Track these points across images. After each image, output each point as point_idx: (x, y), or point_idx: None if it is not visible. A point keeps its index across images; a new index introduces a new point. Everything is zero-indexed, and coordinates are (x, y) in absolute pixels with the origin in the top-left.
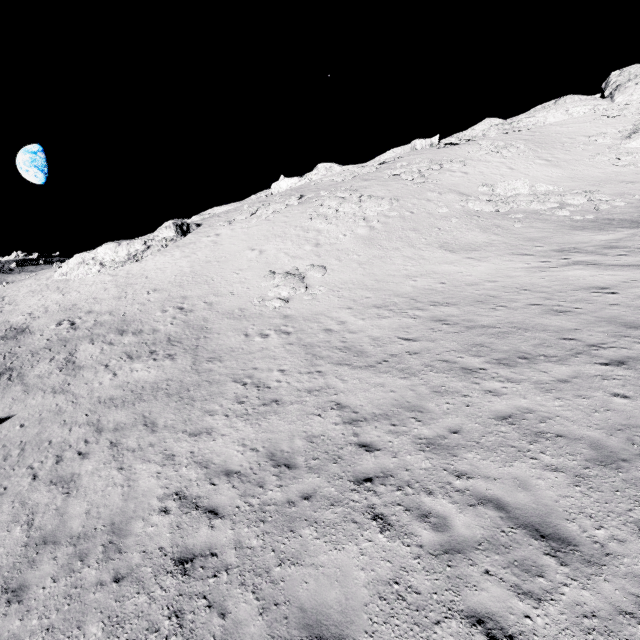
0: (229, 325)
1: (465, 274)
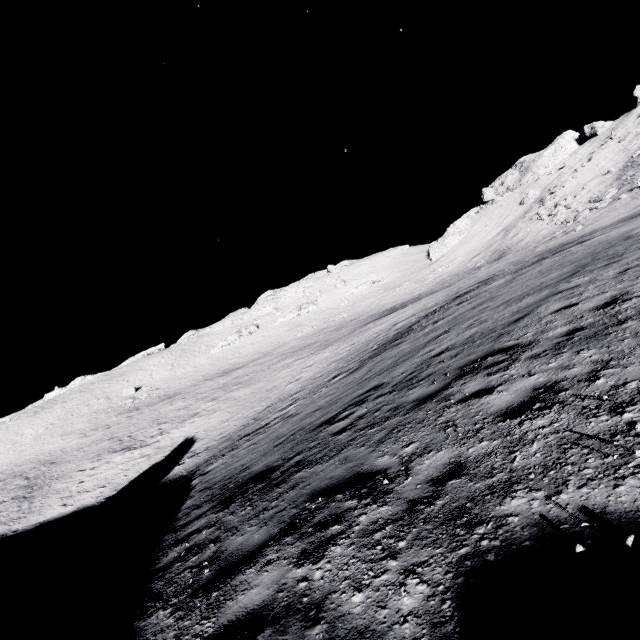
0: None
1: (49, 448)
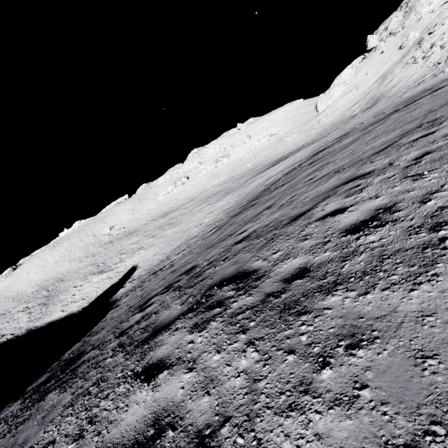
0: (4, 300)
1: (62, 270)
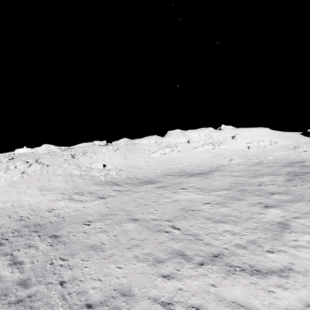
0: None
1: (28, 201)
